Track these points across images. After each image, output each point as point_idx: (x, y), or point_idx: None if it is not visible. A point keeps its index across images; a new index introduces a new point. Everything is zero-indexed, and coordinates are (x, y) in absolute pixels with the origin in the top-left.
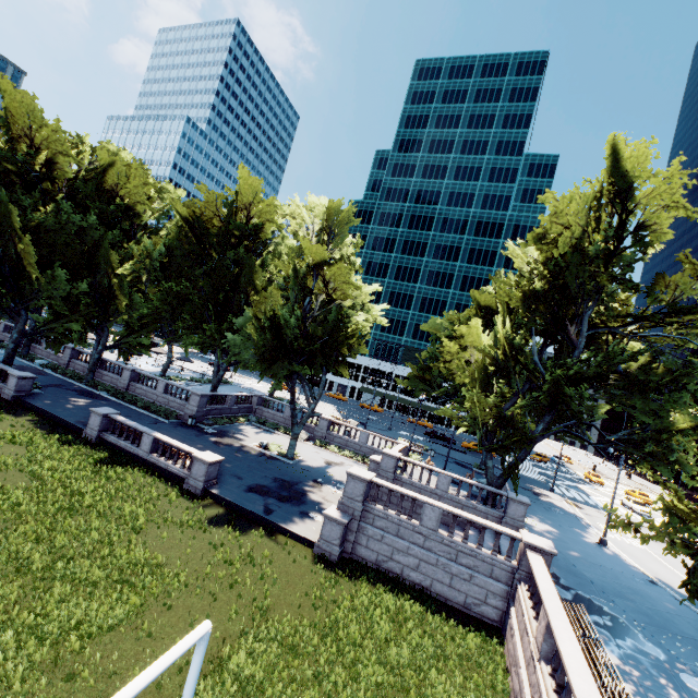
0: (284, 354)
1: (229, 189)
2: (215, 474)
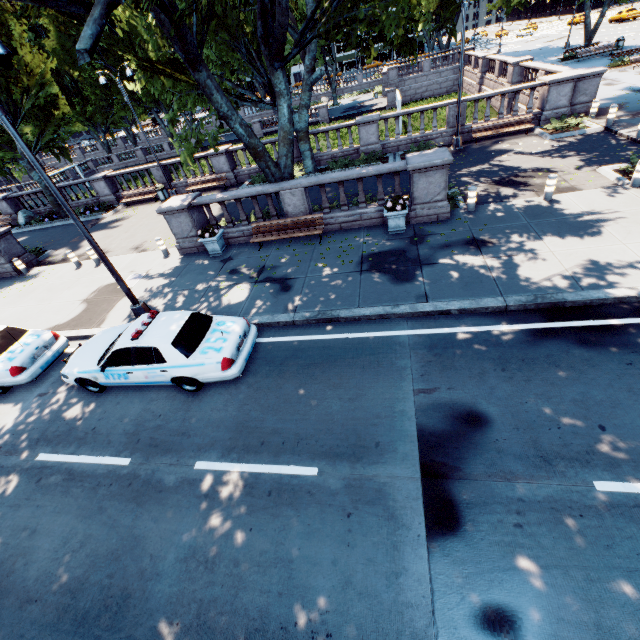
0: None
1: None
2: (328, 113)
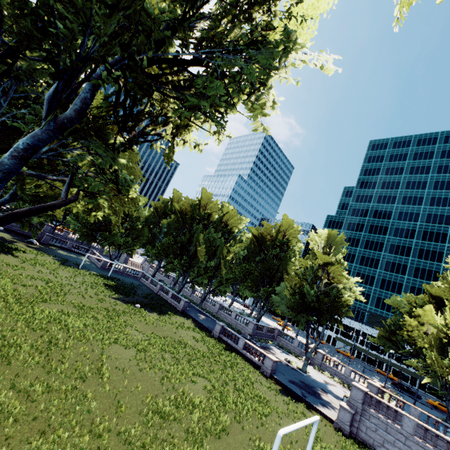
0: (304, 309)
1: (276, 223)
2: (274, 368)
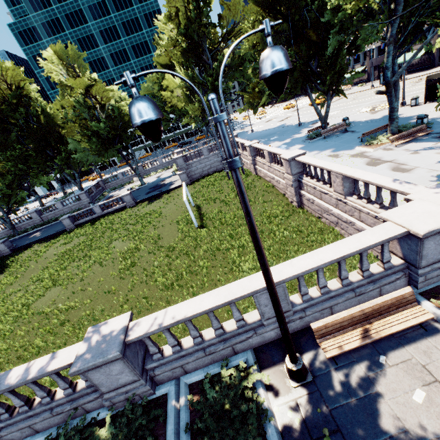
0: (108, 145)
1: None
2: (133, 197)
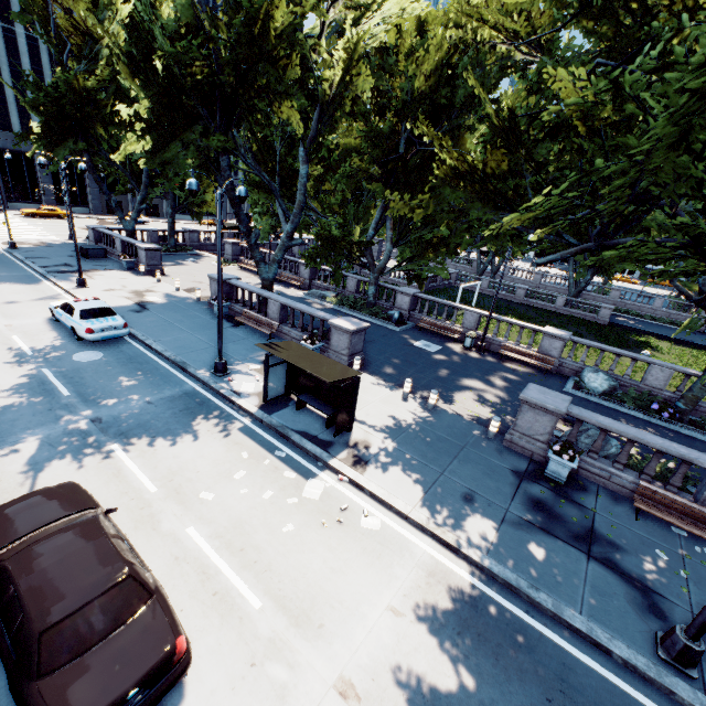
0: None
1: None
2: None
